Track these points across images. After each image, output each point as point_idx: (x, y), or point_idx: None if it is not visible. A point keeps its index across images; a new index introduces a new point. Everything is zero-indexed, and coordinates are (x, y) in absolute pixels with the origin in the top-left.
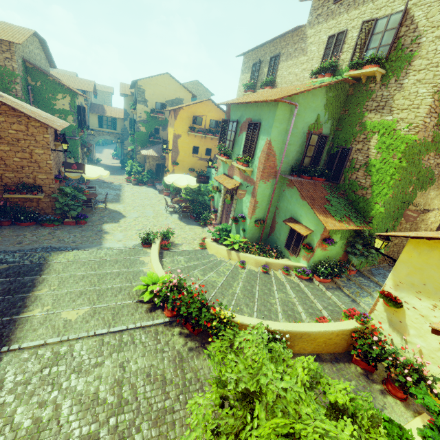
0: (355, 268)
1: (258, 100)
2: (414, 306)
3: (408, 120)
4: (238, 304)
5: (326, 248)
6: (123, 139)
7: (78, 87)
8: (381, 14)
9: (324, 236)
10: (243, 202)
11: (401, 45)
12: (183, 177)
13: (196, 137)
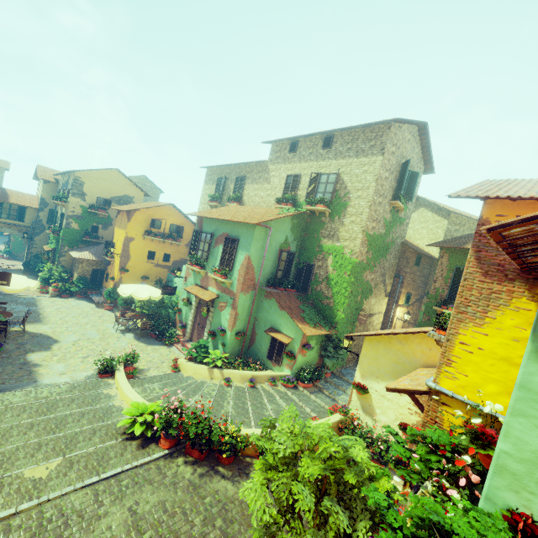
0: (330, 370)
1: (237, 221)
2: (376, 389)
3: (350, 247)
4: (235, 423)
5: (306, 354)
6: (32, 234)
7: None
8: (323, 171)
9: (303, 343)
10: (221, 314)
11: (339, 195)
12: (143, 287)
13: (154, 241)
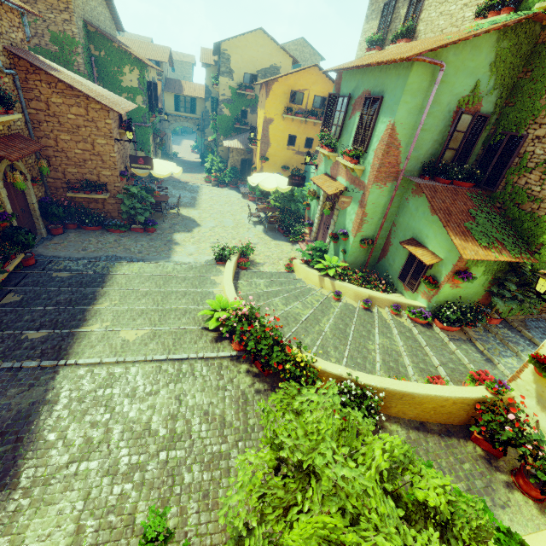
0: (500, 316)
1: (381, 60)
2: None
3: None
4: (325, 346)
5: (459, 285)
6: (203, 127)
7: (150, 57)
8: None
9: (457, 268)
10: (346, 213)
11: None
12: (271, 176)
13: (294, 121)
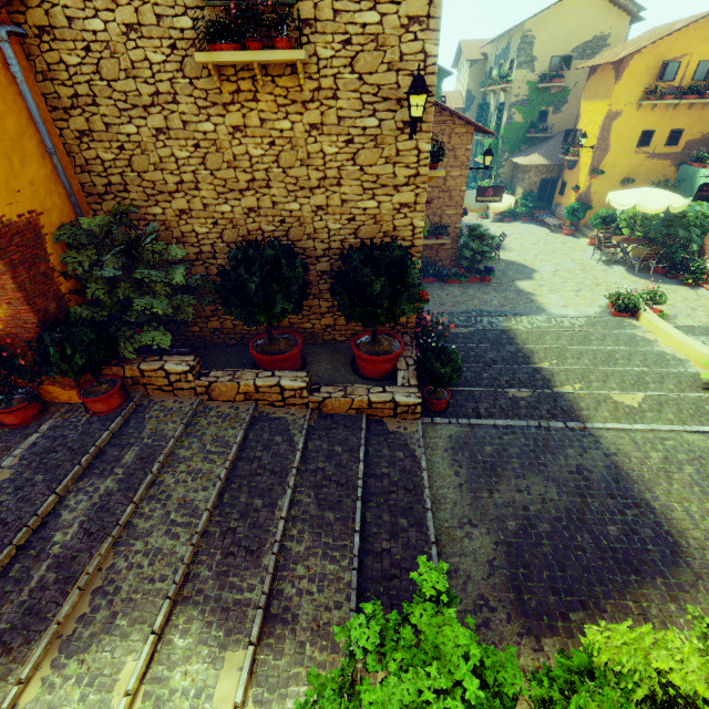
0: None
1: None
2: None
3: None
4: None
5: None
6: None
7: None
8: None
9: None
10: None
11: None
12: (652, 192)
13: (655, 109)
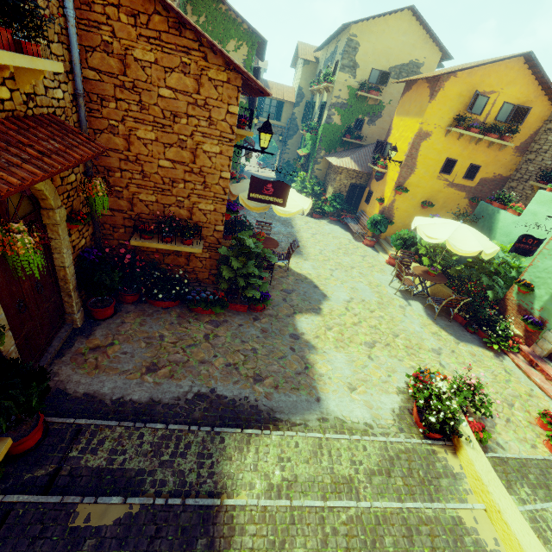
0: None
1: None
2: None
3: None
4: None
5: None
6: (286, 137)
7: None
8: None
9: None
10: None
11: None
12: (462, 229)
13: (460, 139)
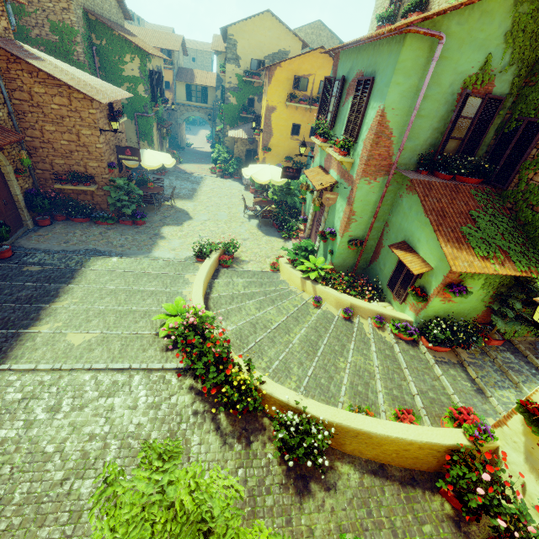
0: (503, 336)
1: (370, 35)
2: None
3: None
4: (288, 361)
5: (452, 299)
6: (215, 116)
7: (162, 46)
8: None
9: (449, 280)
10: (335, 211)
11: None
12: (266, 168)
13: (298, 109)
